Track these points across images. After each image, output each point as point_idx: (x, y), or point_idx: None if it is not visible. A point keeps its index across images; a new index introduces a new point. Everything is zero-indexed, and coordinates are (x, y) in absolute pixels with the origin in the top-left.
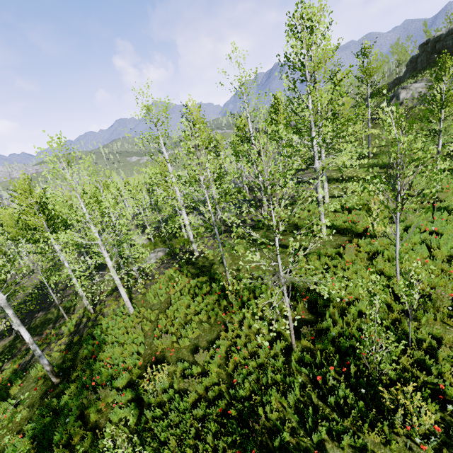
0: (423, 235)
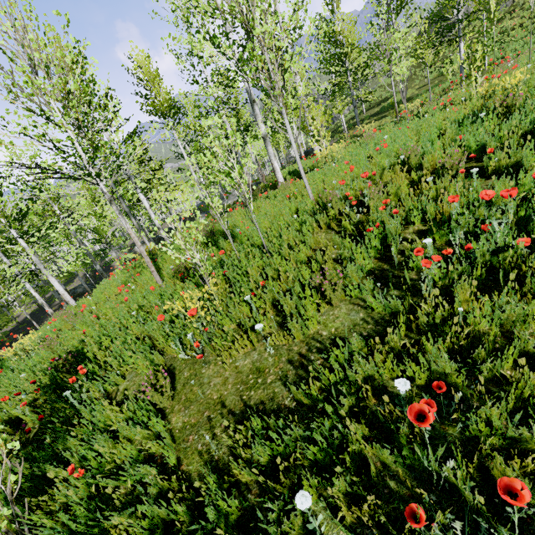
0: None
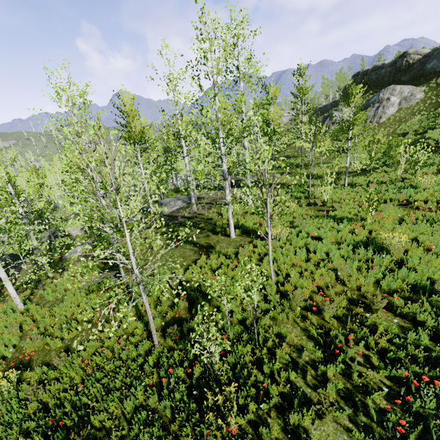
0: (308, 239)
